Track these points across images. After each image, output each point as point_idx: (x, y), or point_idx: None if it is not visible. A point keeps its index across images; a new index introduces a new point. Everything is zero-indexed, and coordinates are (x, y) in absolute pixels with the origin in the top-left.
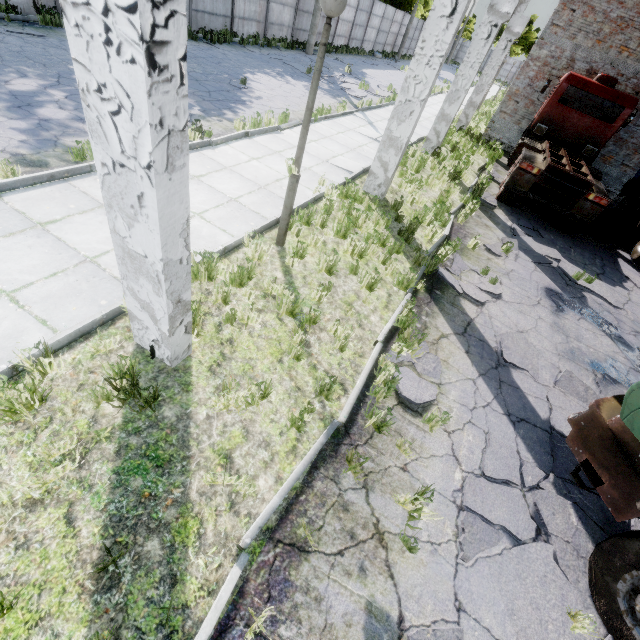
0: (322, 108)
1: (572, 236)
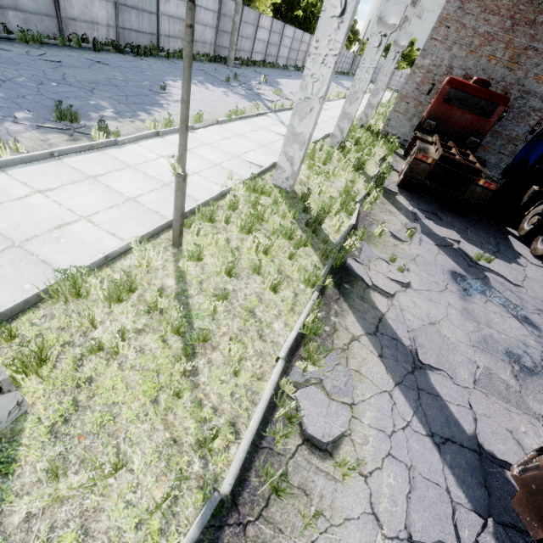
0: (236, 109)
1: (466, 217)
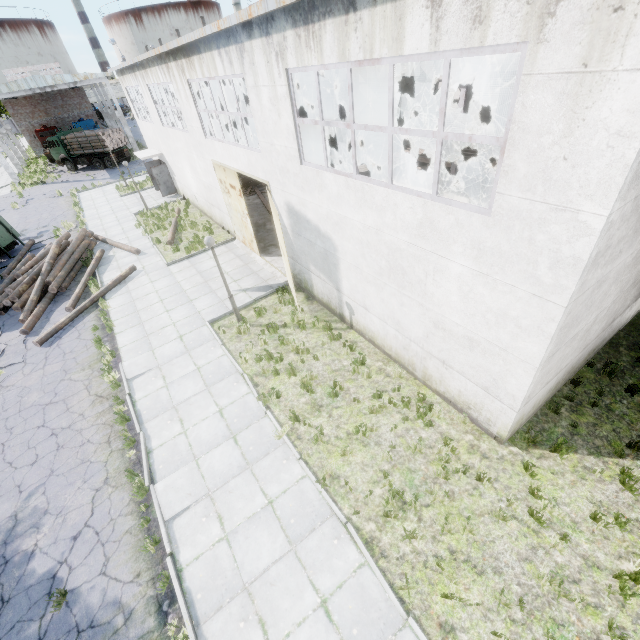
0: None
1: None
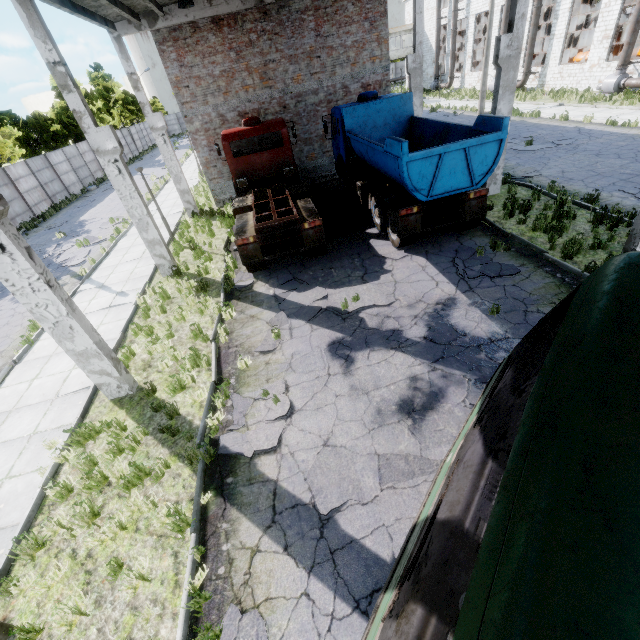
0: (33, 323)
1: (327, 252)
